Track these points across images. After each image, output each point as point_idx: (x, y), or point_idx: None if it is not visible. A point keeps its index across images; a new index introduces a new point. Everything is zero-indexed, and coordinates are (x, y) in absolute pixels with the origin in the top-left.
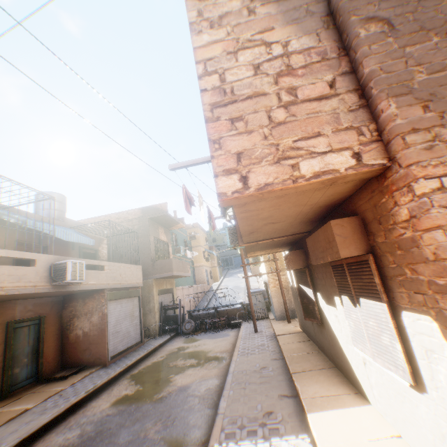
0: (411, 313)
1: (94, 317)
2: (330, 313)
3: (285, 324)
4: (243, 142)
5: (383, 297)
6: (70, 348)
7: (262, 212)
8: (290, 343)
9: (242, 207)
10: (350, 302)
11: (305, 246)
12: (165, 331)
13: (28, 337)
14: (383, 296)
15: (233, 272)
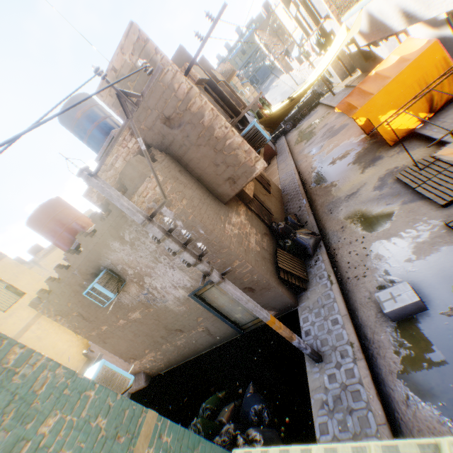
0: (399, 35)
1: None
2: (378, 51)
3: (349, 79)
4: None
5: (393, 35)
6: None
7: None
8: (359, 82)
9: None
10: (385, 42)
11: None
12: (276, 139)
13: None
14: (393, 35)
15: (265, 86)
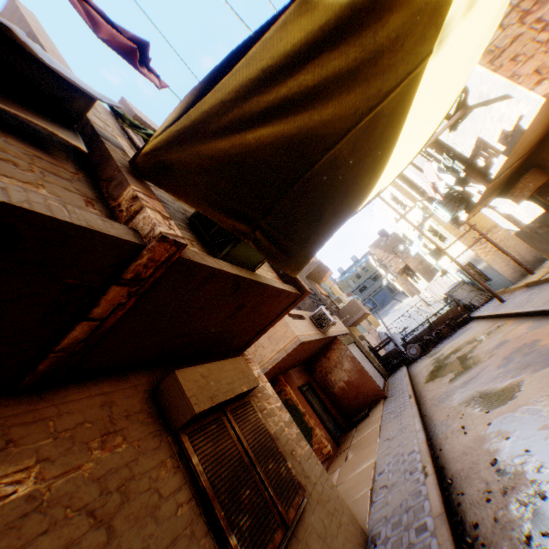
0: None
1: (345, 364)
2: None
3: (528, 277)
4: (531, 65)
5: None
6: (342, 402)
7: (543, 113)
8: None
9: (540, 109)
10: None
11: (536, 161)
12: (391, 371)
13: (313, 399)
14: None
15: (385, 310)
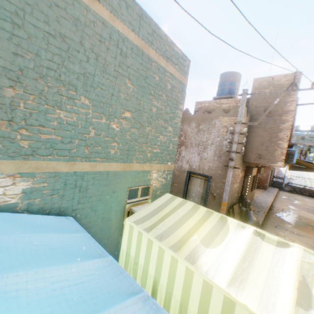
0: None
1: (263, 174)
2: None
3: None
4: None
5: None
6: None
7: None
8: None
9: None
10: None
11: None
12: (271, 186)
13: None
14: None
15: None
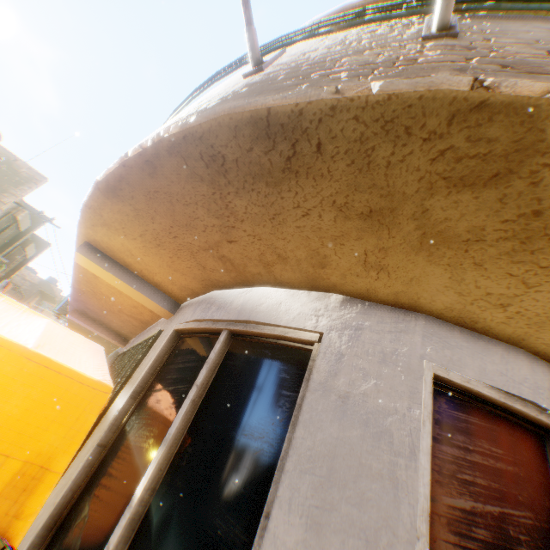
0: None
1: None
2: None
3: None
4: None
5: None
6: None
7: None
8: None
9: None
10: None
11: None
12: None
13: None
14: None
15: None
